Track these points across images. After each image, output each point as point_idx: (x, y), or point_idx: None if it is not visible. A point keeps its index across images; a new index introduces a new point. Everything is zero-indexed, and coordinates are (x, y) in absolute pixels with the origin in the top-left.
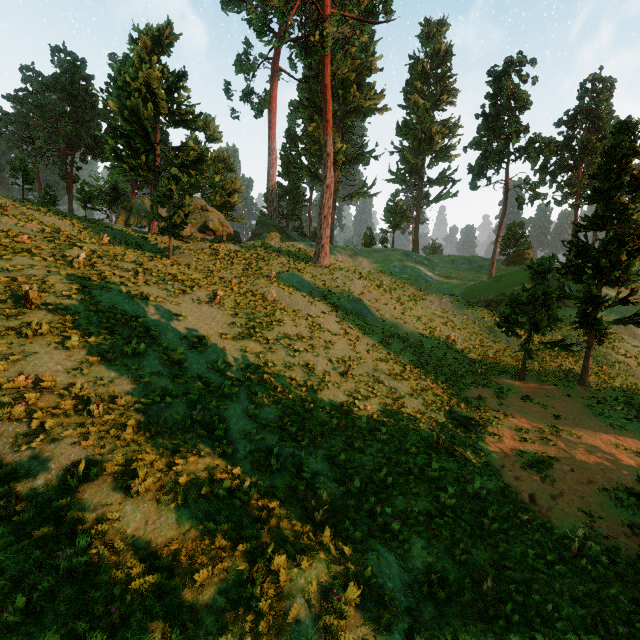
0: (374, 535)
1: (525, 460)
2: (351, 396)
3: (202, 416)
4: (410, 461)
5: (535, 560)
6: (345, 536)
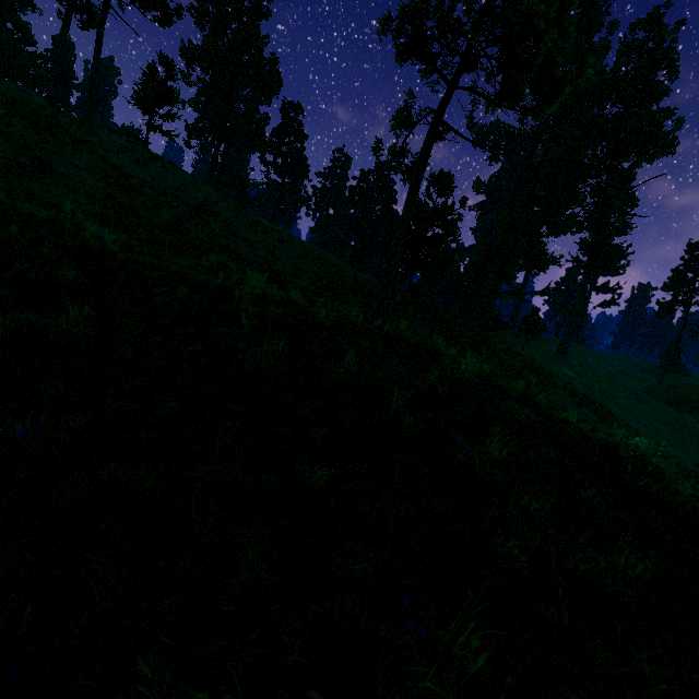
0: None
1: None
2: None
3: None
4: None
5: None
6: None
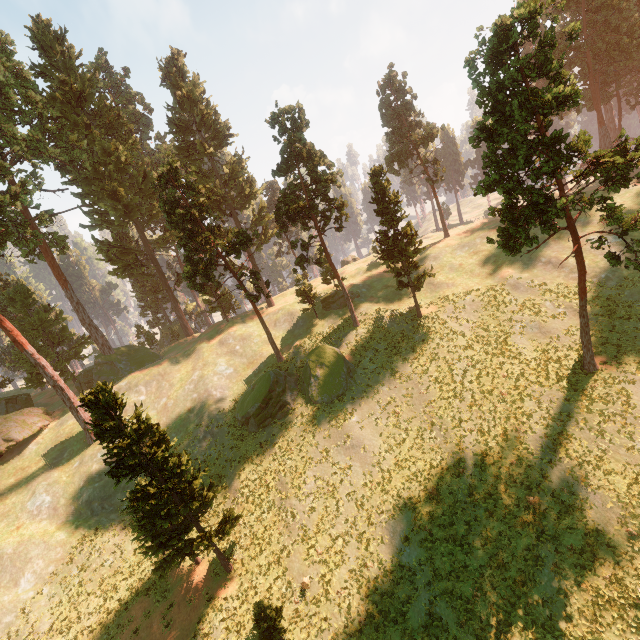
0: None
1: None
2: None
3: None
4: None
5: None
6: None
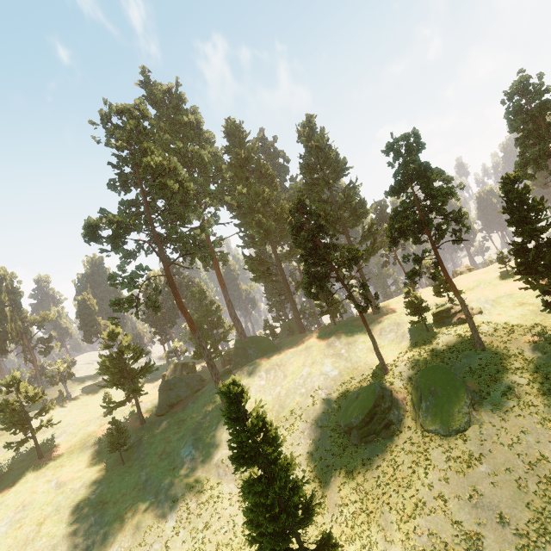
0: None
1: None
2: None
3: None
4: None
5: None
6: None
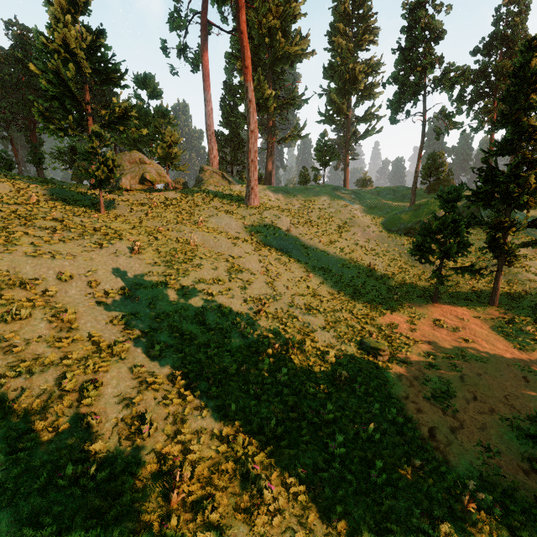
0: (240, 509)
1: (429, 389)
2: (261, 335)
3: (73, 384)
4: (305, 406)
5: (421, 518)
6: (201, 519)
